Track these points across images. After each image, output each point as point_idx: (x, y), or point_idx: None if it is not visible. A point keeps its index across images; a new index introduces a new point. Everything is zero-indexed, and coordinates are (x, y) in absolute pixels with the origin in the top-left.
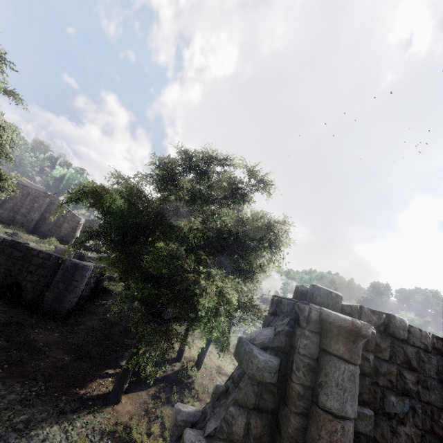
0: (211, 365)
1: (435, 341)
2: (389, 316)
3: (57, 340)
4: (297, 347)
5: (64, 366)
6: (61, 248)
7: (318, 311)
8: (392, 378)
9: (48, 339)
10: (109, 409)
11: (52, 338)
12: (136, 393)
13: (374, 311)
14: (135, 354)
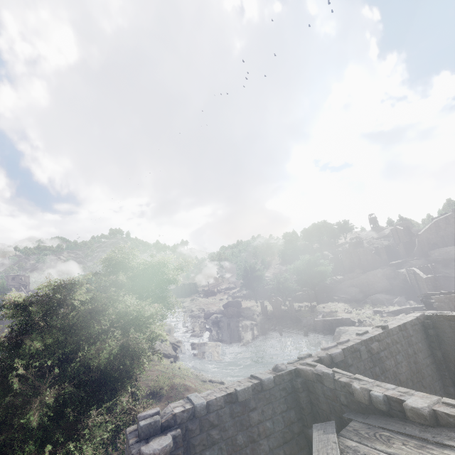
0: None
1: (226, 398)
2: (194, 406)
3: None
4: None
5: None
6: None
7: (138, 452)
8: (204, 442)
9: None
10: None
11: None
12: None
13: (184, 410)
14: None
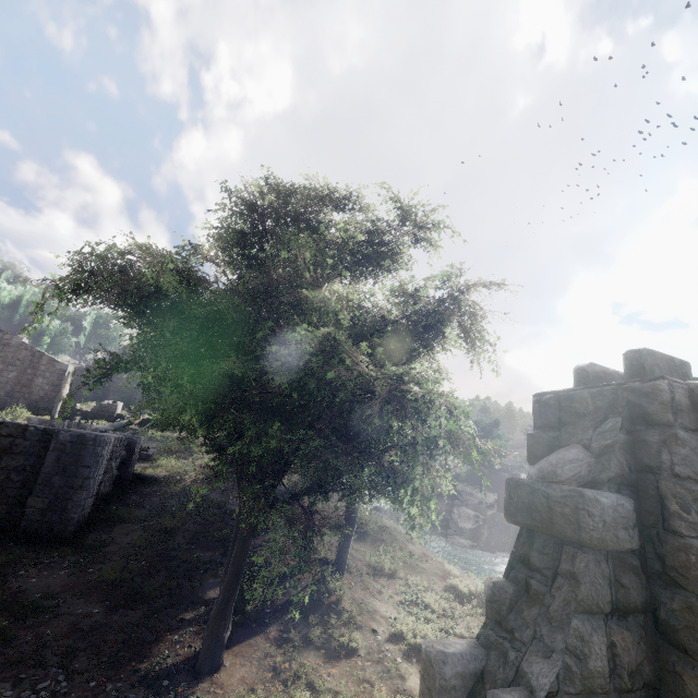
0: (357, 566)
1: None
2: None
3: (70, 582)
4: (665, 467)
5: (94, 626)
6: (39, 419)
7: (685, 389)
8: None
9: (51, 583)
10: (204, 685)
11: (59, 580)
12: (247, 643)
13: None
14: (238, 571)
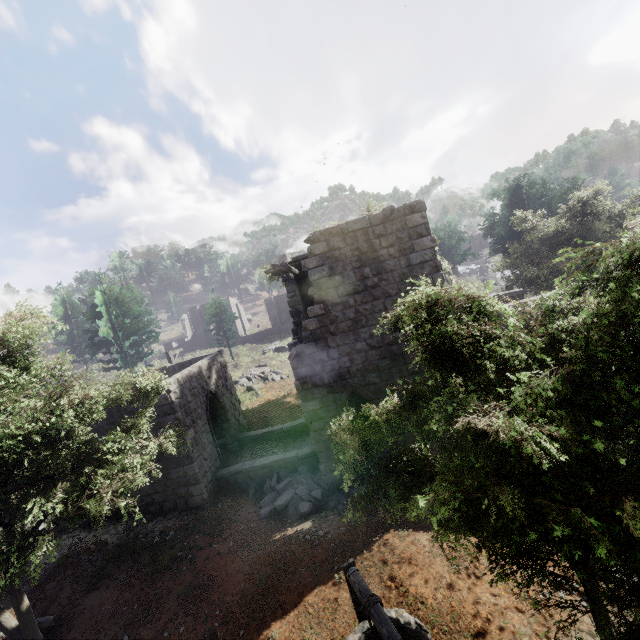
0: None
1: None
2: None
3: None
4: None
5: None
6: None
7: None
8: None
9: None
10: None
11: None
12: None
13: None
14: None
